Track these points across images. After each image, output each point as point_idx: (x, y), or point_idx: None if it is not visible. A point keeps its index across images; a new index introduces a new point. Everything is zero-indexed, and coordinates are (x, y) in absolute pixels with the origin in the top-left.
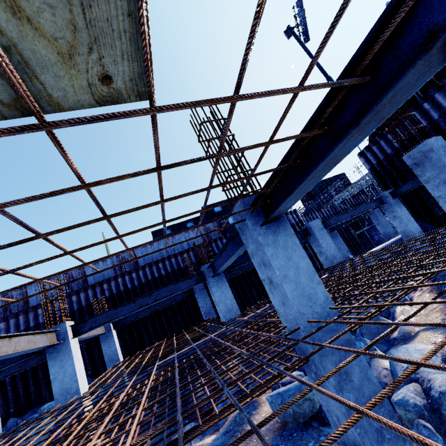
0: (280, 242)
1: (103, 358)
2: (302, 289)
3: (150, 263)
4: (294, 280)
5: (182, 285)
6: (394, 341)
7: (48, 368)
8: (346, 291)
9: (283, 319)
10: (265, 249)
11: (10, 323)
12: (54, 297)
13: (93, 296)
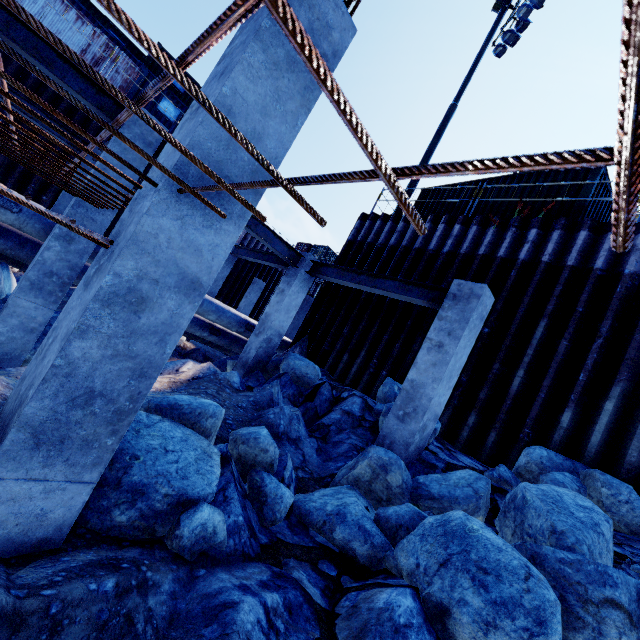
0: None
1: None
2: None
3: None
4: None
5: None
6: None
7: None
8: None
9: None
10: None
11: None
12: None
13: None
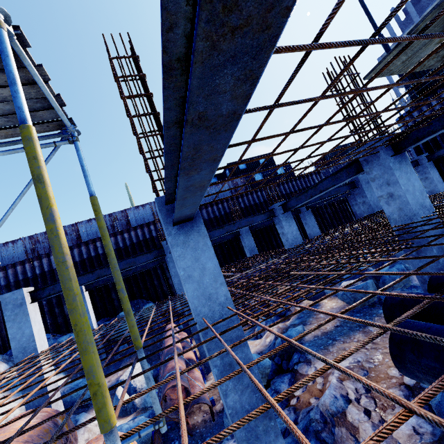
0: (403, 169)
1: (154, 286)
2: (416, 199)
3: None
4: (412, 193)
5: (257, 218)
6: None
7: (110, 290)
8: None
9: (393, 221)
10: (395, 172)
11: (74, 252)
12: None
13: (141, 235)
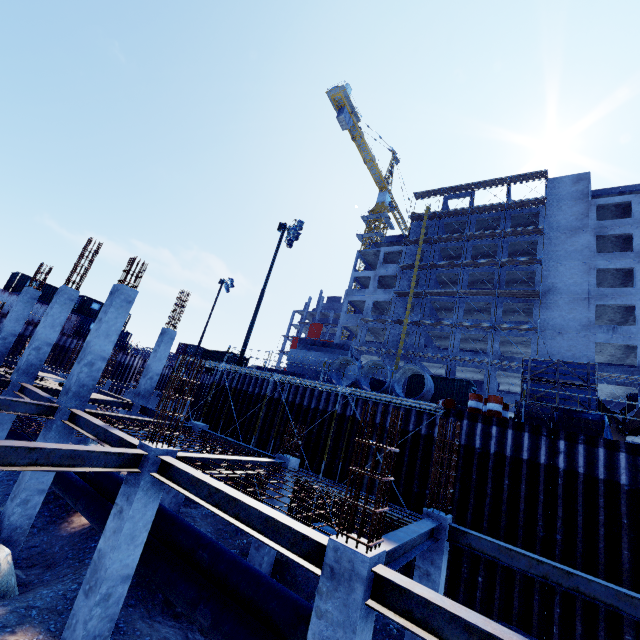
0: None
1: None
2: None
3: None
4: None
5: None
6: None
7: None
8: None
9: None
10: None
11: None
12: None
13: None
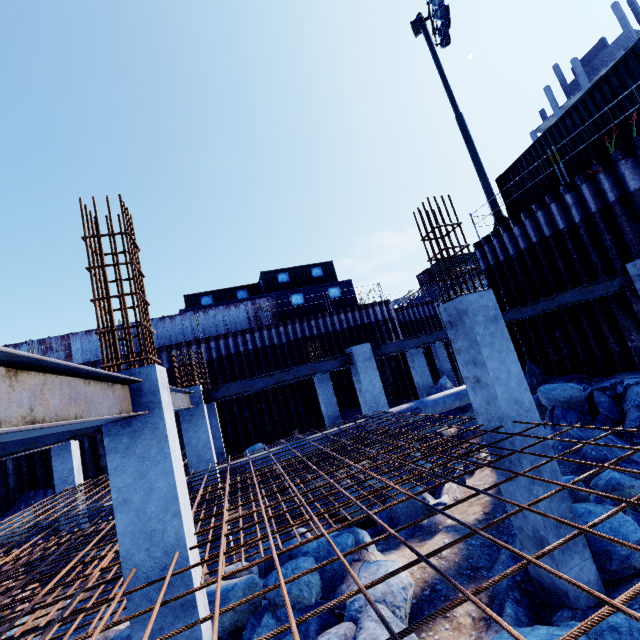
0: (138, 449)
1: None
2: (144, 522)
3: (160, 347)
4: (137, 508)
5: None
6: (417, 530)
7: None
8: (252, 512)
9: None
10: (109, 457)
11: None
12: None
13: None
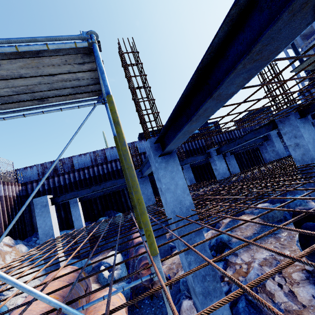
0: (306, 127)
1: (121, 202)
2: None
3: None
4: (312, 144)
5: (198, 158)
6: (312, 201)
7: (92, 203)
8: None
9: (298, 162)
10: (300, 129)
11: (70, 175)
12: (88, 165)
13: (115, 166)
